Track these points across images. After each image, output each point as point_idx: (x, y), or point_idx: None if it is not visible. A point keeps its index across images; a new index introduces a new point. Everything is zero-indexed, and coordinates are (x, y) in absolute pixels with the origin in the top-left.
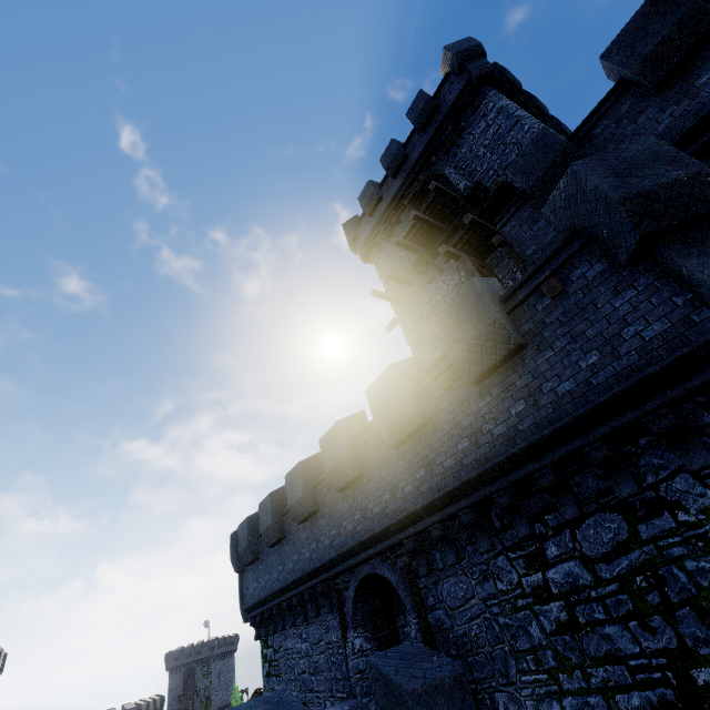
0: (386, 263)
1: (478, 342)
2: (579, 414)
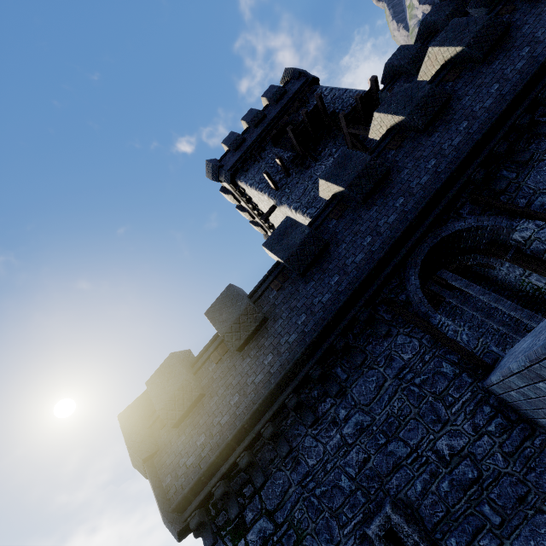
0: (257, 174)
1: (483, 30)
2: None
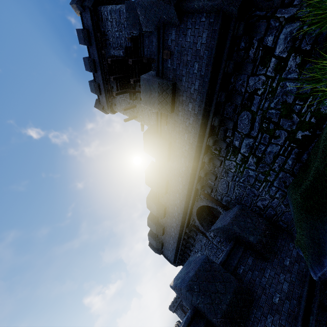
0: (121, 107)
1: (160, 96)
2: (207, 89)
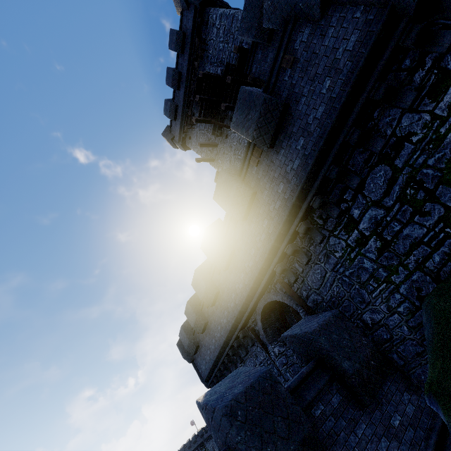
0: (197, 142)
1: (261, 119)
2: (334, 119)
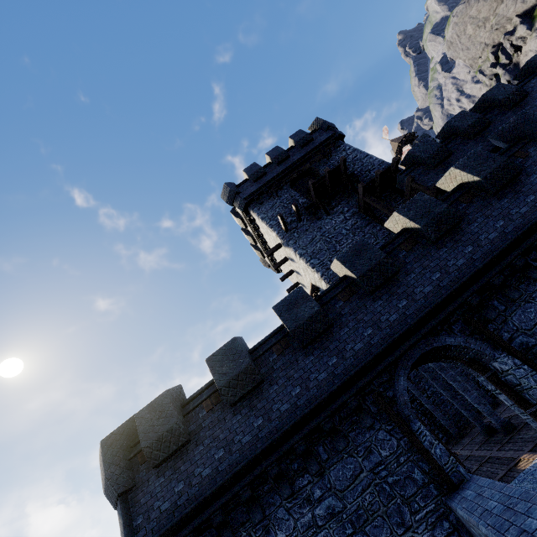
0: (270, 210)
1: (499, 169)
2: None
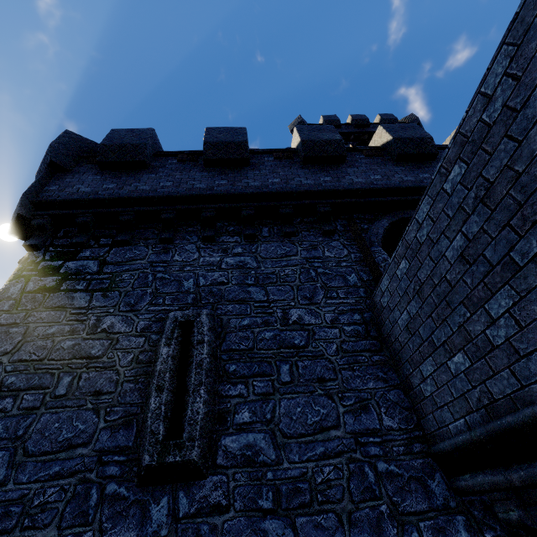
0: None
1: None
2: None
